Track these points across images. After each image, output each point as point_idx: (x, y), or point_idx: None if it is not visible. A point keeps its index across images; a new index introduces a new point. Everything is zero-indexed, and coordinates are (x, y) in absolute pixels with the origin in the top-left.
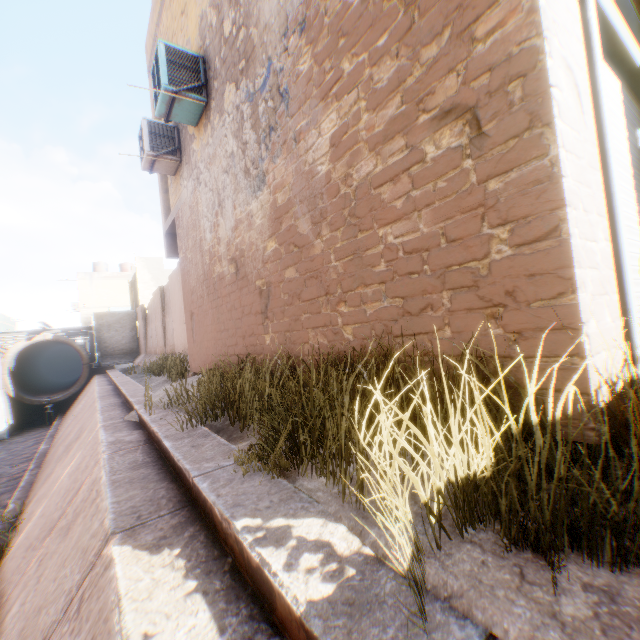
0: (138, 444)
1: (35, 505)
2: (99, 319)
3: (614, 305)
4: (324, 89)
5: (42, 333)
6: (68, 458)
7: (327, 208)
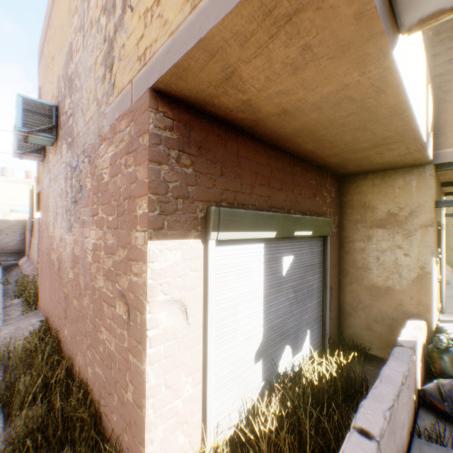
0: None
1: None
2: None
3: (196, 421)
4: (93, 210)
5: None
6: None
7: (89, 284)
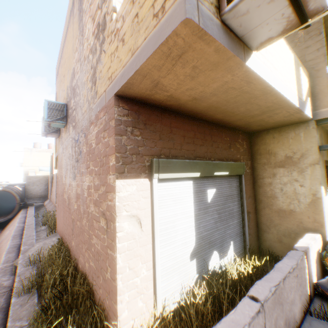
0: (8, 289)
1: None
2: (29, 179)
3: (150, 294)
4: (87, 165)
5: None
6: None
7: (85, 210)
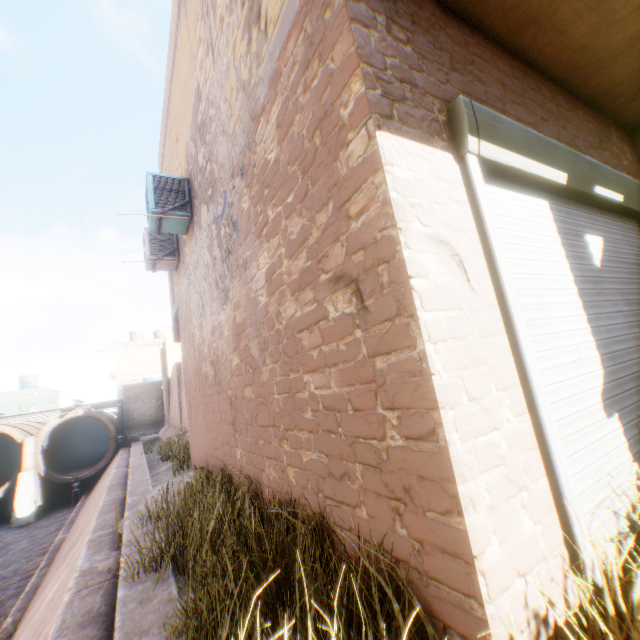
0: (106, 576)
1: (23, 627)
2: (127, 391)
3: (542, 495)
4: (258, 228)
5: (74, 409)
6: (61, 570)
7: (268, 338)
